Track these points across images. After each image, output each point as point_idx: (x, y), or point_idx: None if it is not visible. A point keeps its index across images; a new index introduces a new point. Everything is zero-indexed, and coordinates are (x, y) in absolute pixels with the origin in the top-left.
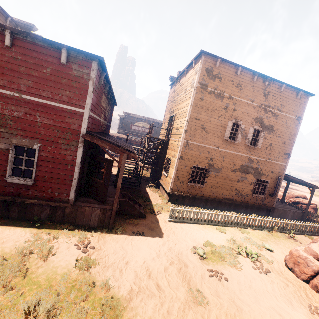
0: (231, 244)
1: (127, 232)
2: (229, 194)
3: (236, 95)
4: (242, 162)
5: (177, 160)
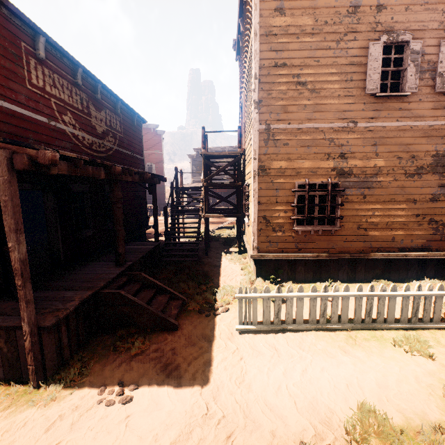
0: None
1: (85, 389)
2: (414, 237)
3: None
4: (437, 145)
5: (253, 178)
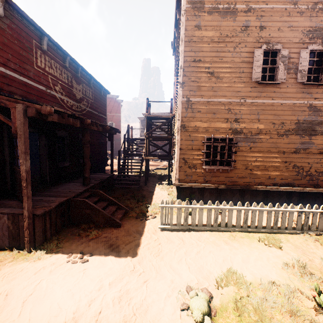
0: (295, 279)
1: (59, 254)
2: (283, 176)
3: (259, 2)
4: (299, 116)
5: (177, 132)
